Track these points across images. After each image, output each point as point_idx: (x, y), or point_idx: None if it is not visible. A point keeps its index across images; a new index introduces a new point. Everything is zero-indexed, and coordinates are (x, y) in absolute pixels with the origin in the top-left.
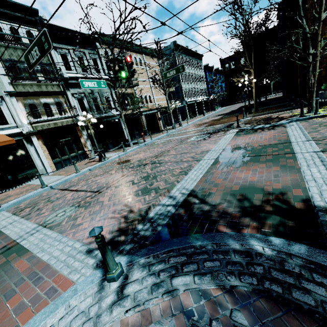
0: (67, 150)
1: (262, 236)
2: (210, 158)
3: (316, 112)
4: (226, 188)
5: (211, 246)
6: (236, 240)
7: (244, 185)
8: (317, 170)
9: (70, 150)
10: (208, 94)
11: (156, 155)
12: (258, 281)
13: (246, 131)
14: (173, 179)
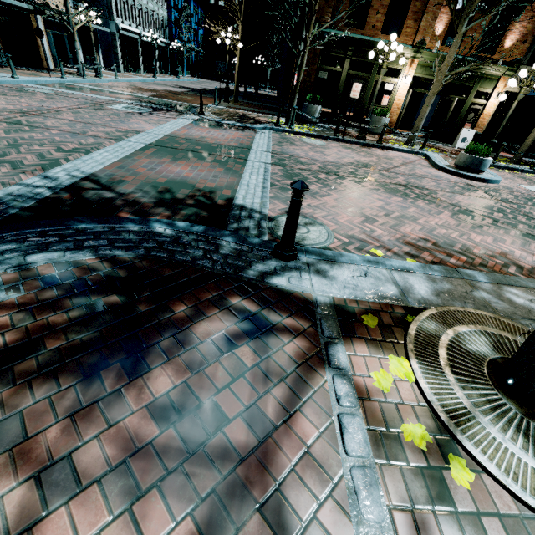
0: None
1: (169, 221)
2: (139, 141)
3: (291, 125)
4: (149, 179)
5: (101, 228)
6: (137, 223)
7: (174, 179)
8: (255, 178)
9: None
10: (170, 36)
11: (23, 110)
12: (146, 251)
13: (210, 122)
14: (59, 156)
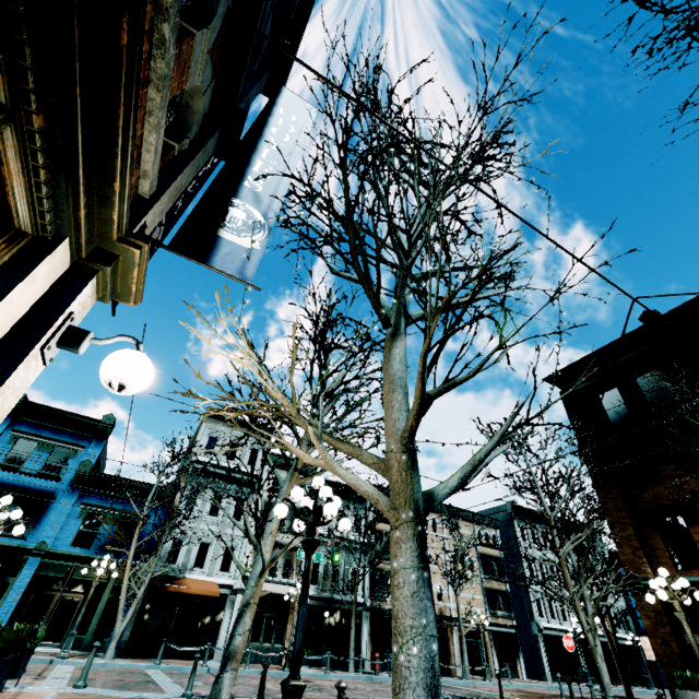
0: (263, 633)
1: None
2: None
3: None
4: None
5: None
6: None
7: None
8: None
9: (267, 636)
10: (636, 629)
11: None
12: None
13: None
14: None
